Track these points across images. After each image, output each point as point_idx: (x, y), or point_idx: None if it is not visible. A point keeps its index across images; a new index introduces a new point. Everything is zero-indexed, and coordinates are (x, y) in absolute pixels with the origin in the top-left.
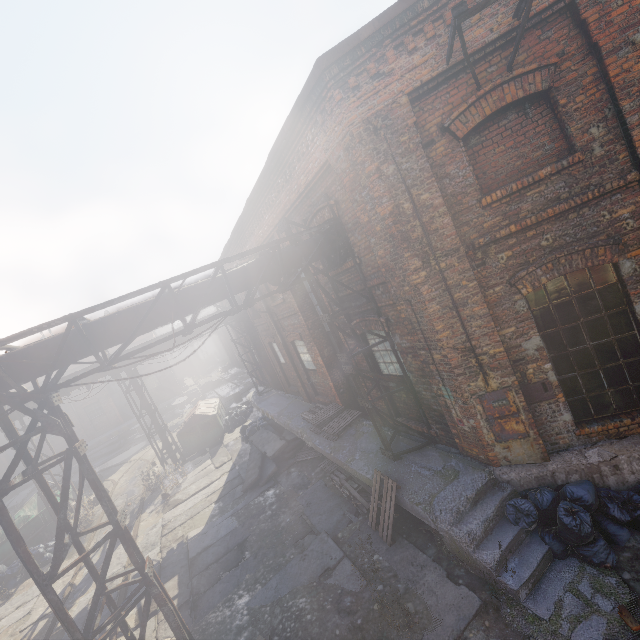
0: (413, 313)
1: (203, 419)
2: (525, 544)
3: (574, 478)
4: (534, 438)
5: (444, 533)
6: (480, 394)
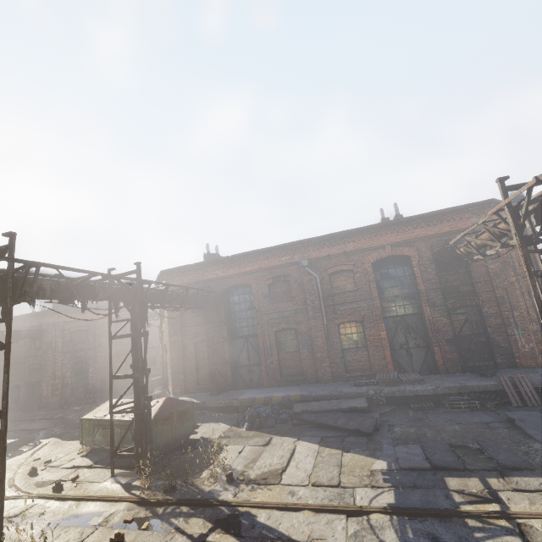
0: (506, 294)
1: (182, 404)
2: None
3: None
4: None
5: None
6: (532, 331)
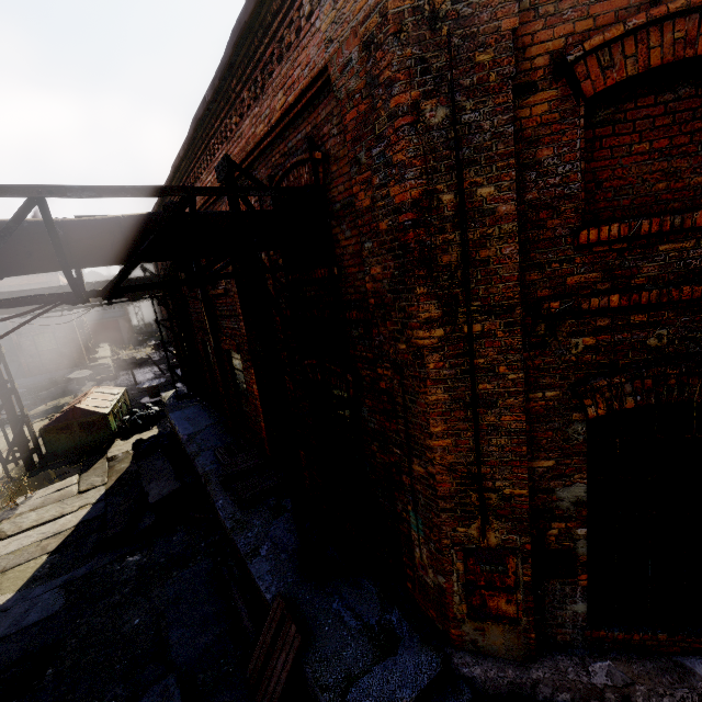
0: (401, 389)
1: (86, 416)
2: None
3: (563, 697)
4: (525, 628)
5: None
6: (468, 547)
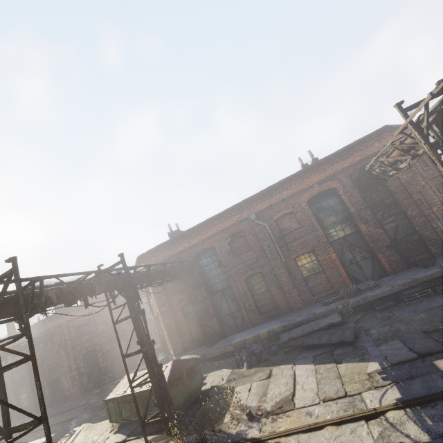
0: (421, 196)
1: (187, 363)
2: None
3: None
4: None
5: None
6: None
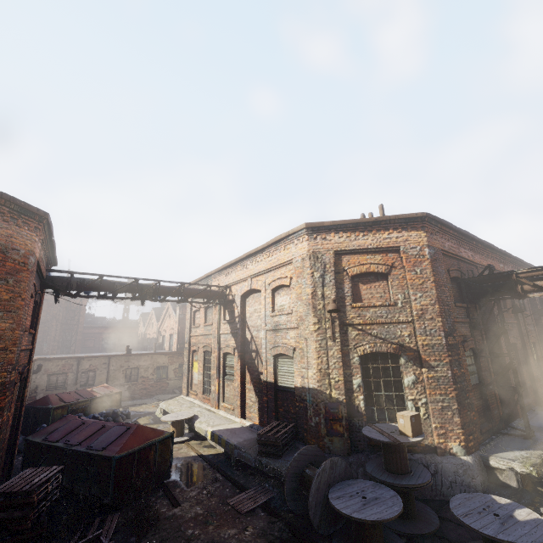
0: None
1: None
2: None
3: None
4: None
5: None
6: None
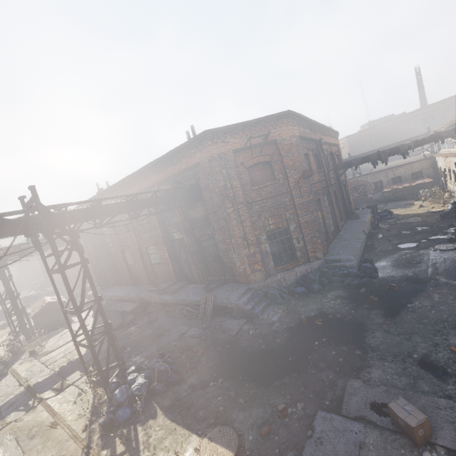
0: (226, 224)
1: (57, 304)
2: (260, 303)
3: (274, 284)
4: (263, 271)
5: (234, 304)
6: (247, 255)
